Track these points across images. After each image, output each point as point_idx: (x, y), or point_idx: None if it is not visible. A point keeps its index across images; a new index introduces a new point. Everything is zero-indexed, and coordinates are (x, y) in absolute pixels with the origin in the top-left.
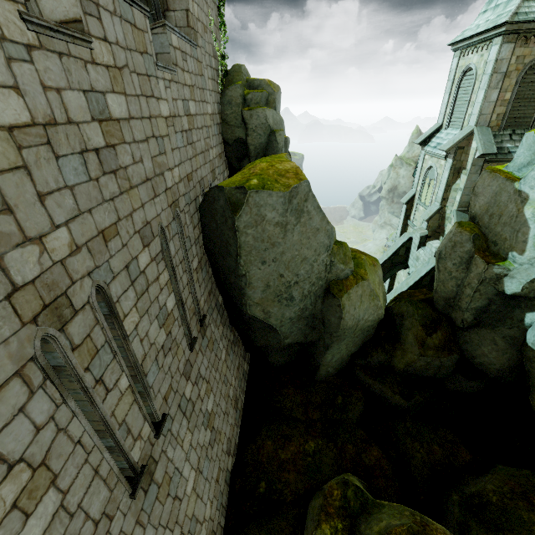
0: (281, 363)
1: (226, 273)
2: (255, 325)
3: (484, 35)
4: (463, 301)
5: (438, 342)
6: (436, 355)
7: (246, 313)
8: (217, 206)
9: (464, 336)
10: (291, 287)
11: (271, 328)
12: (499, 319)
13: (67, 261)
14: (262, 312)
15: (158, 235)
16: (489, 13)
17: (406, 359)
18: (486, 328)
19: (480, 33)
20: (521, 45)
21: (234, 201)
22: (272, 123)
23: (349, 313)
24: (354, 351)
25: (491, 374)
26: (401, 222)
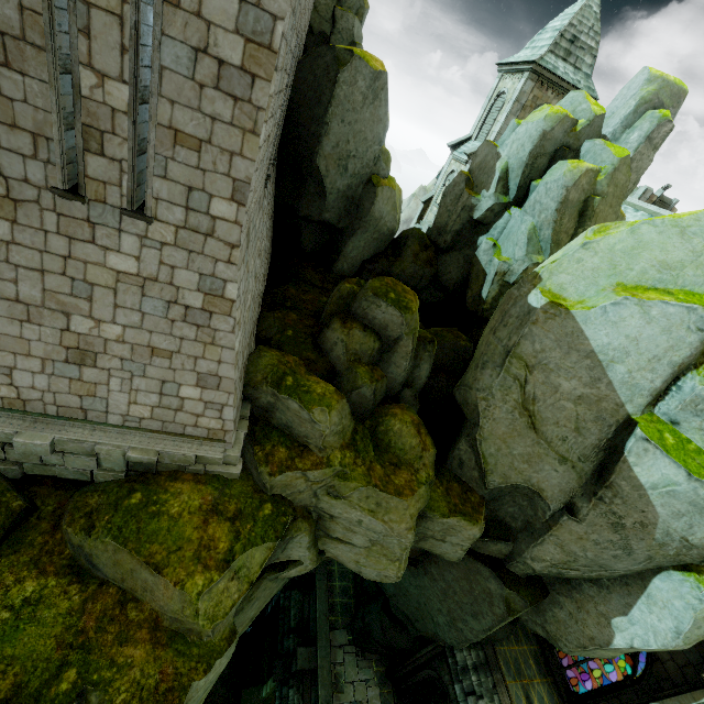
0: (308, 249)
1: (308, 125)
2: (308, 189)
3: (520, 66)
4: (449, 226)
5: (426, 258)
6: (422, 266)
7: (314, 161)
8: (321, 63)
9: (442, 260)
10: (350, 159)
11: (320, 195)
12: (465, 243)
13: (305, 5)
14: (325, 167)
15: (299, 46)
16: (529, 51)
17: (402, 266)
18: (456, 252)
19: (518, 63)
20: (538, 87)
21: (341, 59)
22: (356, 34)
23: (379, 203)
24: (366, 258)
25: (450, 289)
26: (415, 221)
